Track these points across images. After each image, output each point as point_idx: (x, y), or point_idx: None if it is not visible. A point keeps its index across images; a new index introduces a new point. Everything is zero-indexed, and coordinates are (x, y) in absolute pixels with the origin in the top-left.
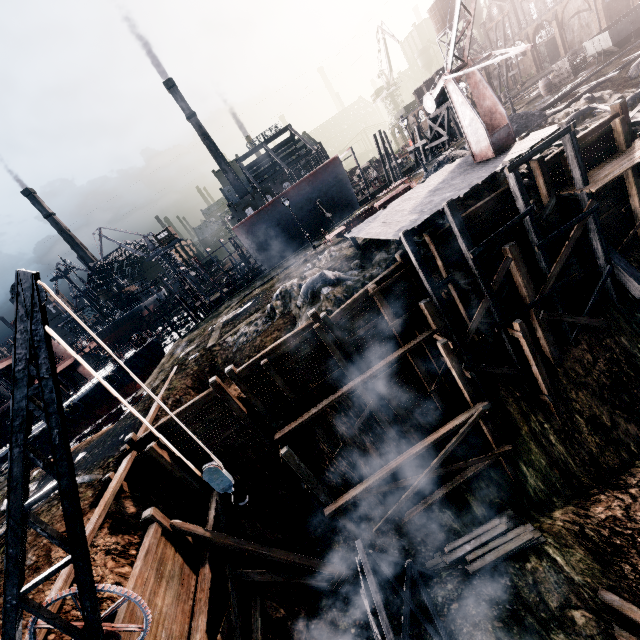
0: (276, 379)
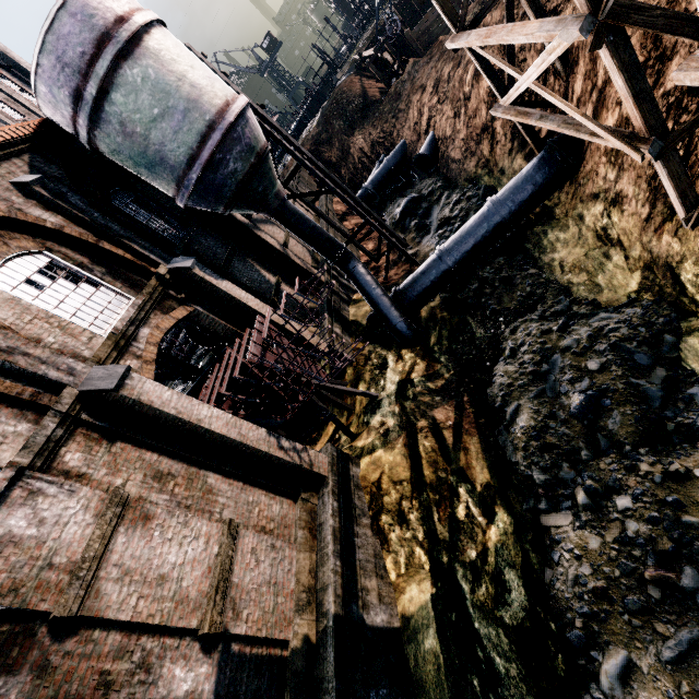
0: (414, 1)
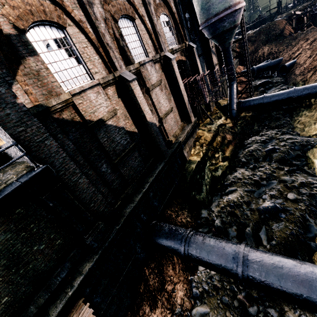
0: None
